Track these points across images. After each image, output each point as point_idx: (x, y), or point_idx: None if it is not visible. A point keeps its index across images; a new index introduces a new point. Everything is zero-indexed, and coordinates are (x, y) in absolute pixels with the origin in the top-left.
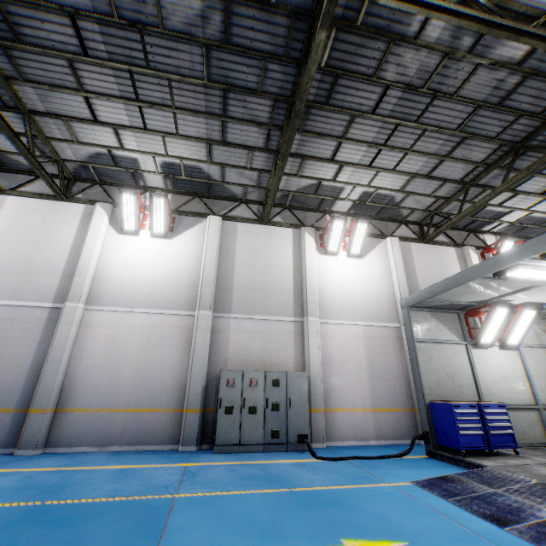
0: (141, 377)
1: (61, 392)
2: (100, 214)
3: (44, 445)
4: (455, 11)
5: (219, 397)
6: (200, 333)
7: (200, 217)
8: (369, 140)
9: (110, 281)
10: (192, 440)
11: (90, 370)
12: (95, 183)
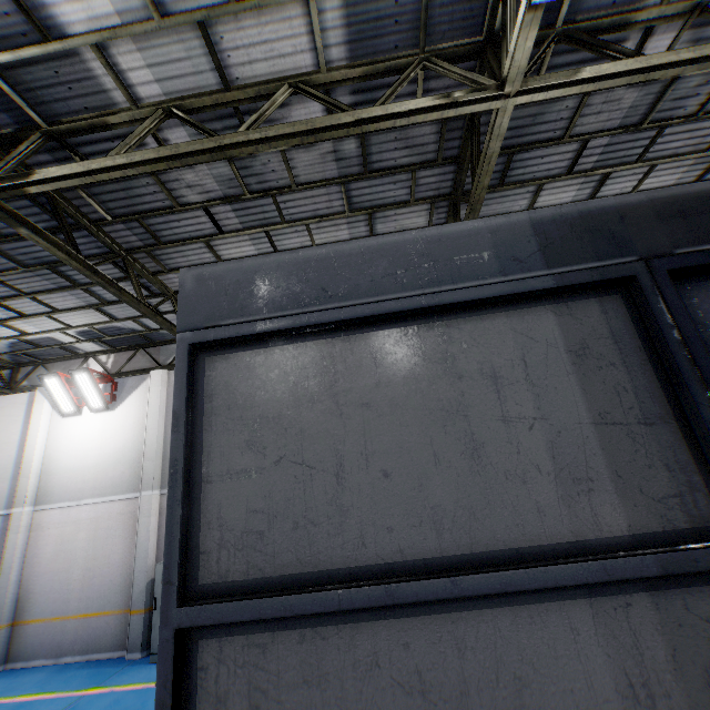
0: (90, 578)
1: (19, 604)
2: (40, 401)
3: (7, 661)
4: (117, 164)
5: (154, 596)
6: (142, 519)
7: (143, 374)
8: (255, 253)
9: (57, 474)
10: (137, 646)
11: (43, 577)
12: (38, 365)
